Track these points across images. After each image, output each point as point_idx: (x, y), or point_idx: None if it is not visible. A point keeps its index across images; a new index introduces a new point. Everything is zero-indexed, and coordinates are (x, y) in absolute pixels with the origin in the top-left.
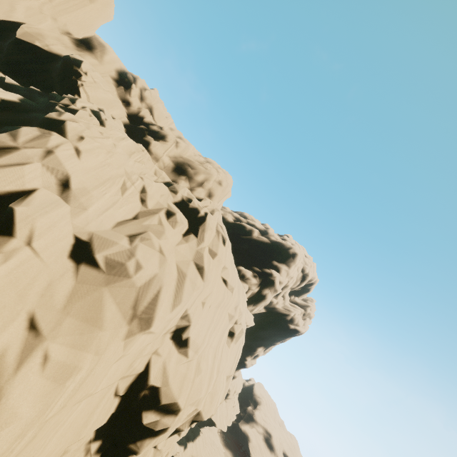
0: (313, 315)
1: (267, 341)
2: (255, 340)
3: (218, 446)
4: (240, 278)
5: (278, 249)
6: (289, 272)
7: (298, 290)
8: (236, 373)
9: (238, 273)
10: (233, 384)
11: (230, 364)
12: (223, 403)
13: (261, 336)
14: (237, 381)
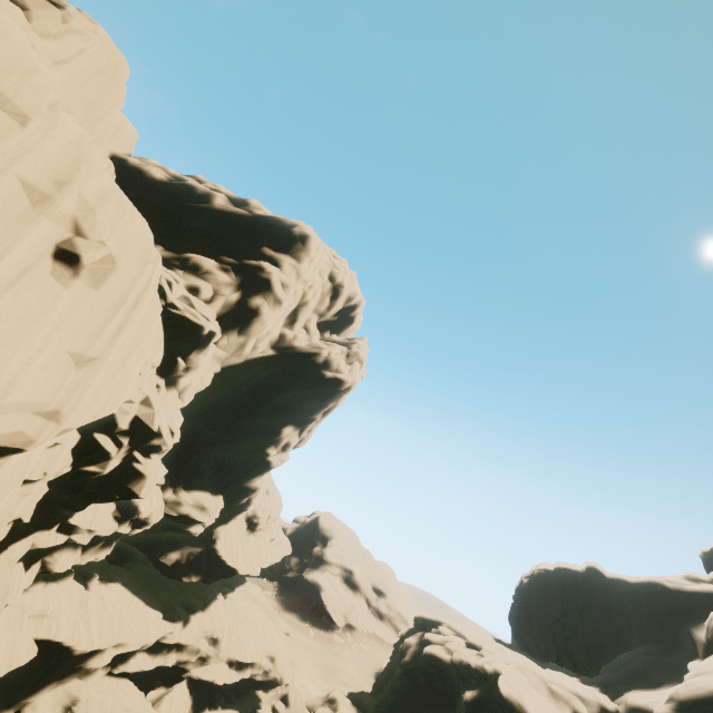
0: (364, 358)
1: (297, 415)
2: (274, 415)
3: (264, 610)
4: (189, 270)
5: (271, 227)
6: (300, 270)
7: (335, 322)
8: (258, 482)
9: (183, 263)
10: (263, 507)
11: (75, 325)
12: (251, 539)
13: (283, 406)
14: (271, 502)
